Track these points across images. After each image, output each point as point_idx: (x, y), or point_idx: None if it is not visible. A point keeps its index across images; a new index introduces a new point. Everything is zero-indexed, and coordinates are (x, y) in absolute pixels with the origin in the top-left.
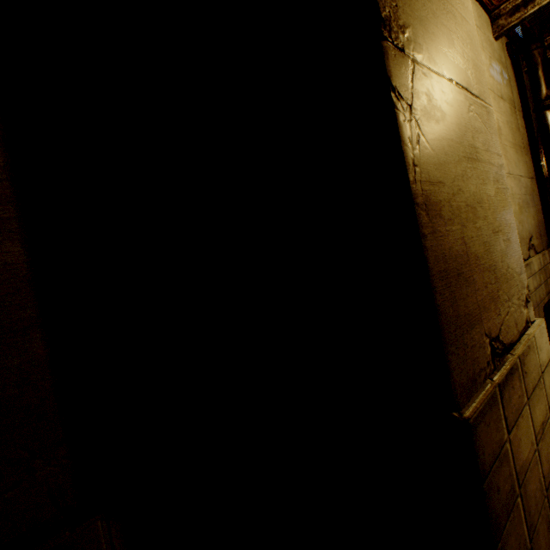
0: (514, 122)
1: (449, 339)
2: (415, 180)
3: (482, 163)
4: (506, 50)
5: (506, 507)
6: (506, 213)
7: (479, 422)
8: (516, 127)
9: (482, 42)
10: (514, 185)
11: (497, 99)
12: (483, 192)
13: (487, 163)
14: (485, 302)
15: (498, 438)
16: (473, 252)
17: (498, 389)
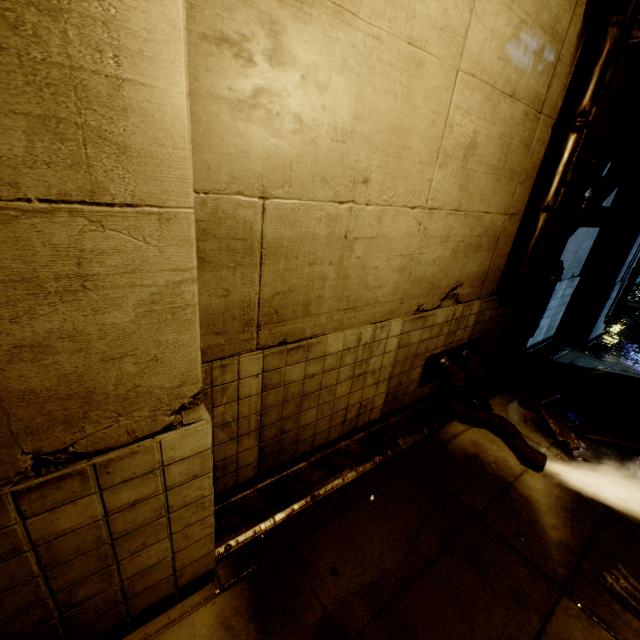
0: (522, 135)
1: None
2: None
3: (104, 290)
4: (586, 5)
5: None
6: (168, 333)
7: None
8: (522, 143)
9: None
10: (461, 224)
11: (497, 98)
12: (90, 323)
13: (126, 287)
14: (40, 428)
15: None
16: (22, 389)
17: (10, 495)
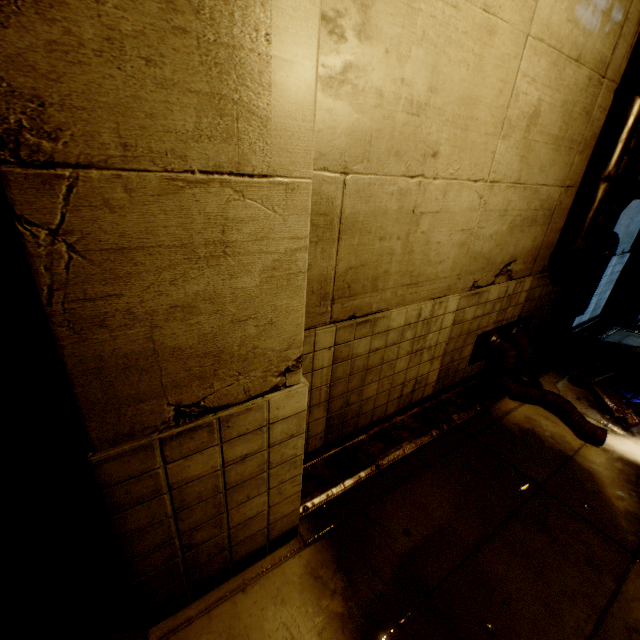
0: (584, 101)
1: (90, 414)
2: (52, 302)
3: (239, 256)
4: None
5: (140, 499)
6: (282, 299)
7: (111, 461)
8: (583, 110)
9: None
10: (519, 198)
11: (562, 63)
12: (226, 287)
13: (255, 254)
14: (182, 382)
15: (144, 467)
16: (173, 345)
17: (158, 441)
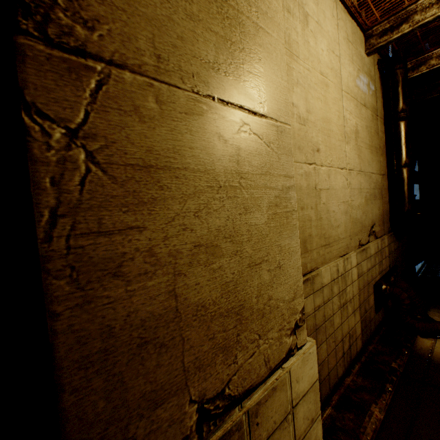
0: (374, 127)
1: None
2: (52, 235)
3: (251, 189)
4: (377, 65)
5: None
6: (285, 238)
7: None
8: (375, 131)
9: (353, 56)
10: (364, 180)
11: (359, 106)
12: (242, 222)
13: (262, 188)
14: (205, 358)
15: None
16: (196, 301)
17: None
